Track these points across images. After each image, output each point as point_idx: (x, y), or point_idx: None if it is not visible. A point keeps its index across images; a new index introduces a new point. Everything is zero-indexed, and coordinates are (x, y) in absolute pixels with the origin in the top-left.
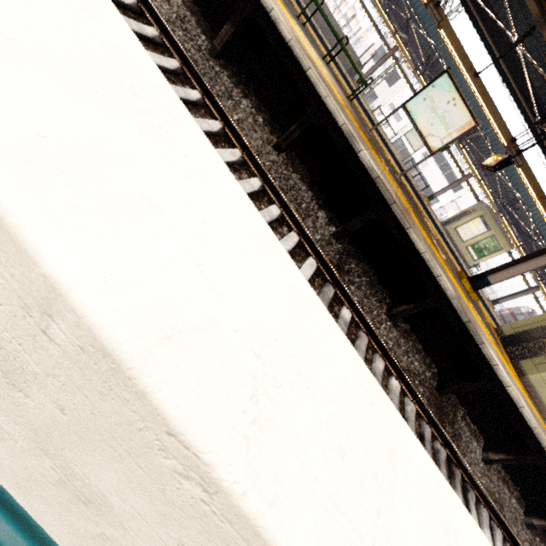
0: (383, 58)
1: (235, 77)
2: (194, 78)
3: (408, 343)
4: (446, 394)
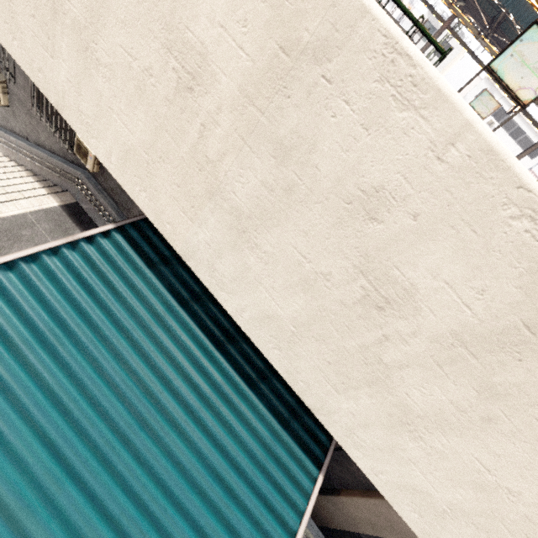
0: (438, 31)
1: None
2: None
3: None
4: None
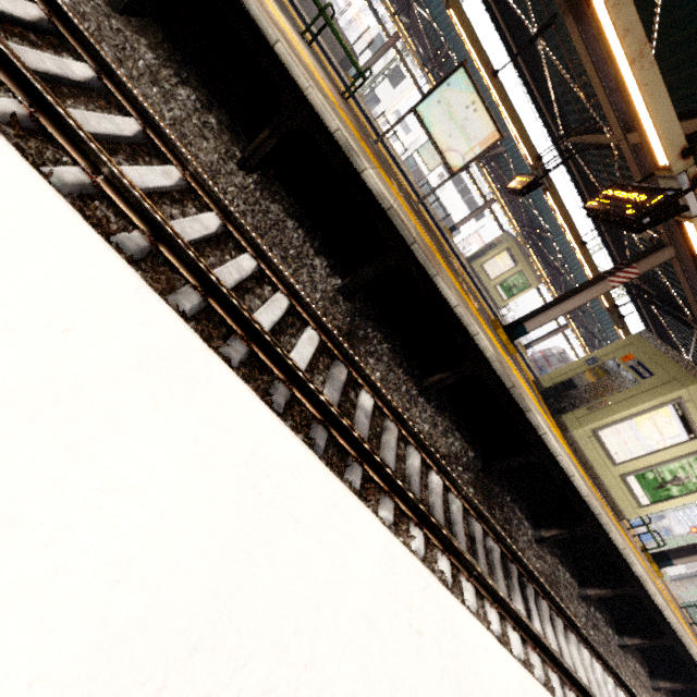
0: (383, 48)
1: (161, 49)
2: (79, 42)
3: (445, 420)
4: (493, 474)
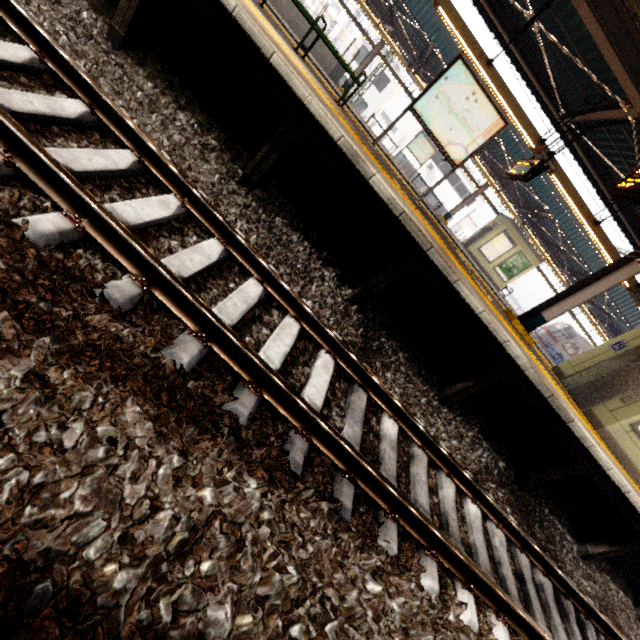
0: (369, 56)
1: (159, 78)
2: (72, 79)
3: (471, 429)
4: (528, 486)
